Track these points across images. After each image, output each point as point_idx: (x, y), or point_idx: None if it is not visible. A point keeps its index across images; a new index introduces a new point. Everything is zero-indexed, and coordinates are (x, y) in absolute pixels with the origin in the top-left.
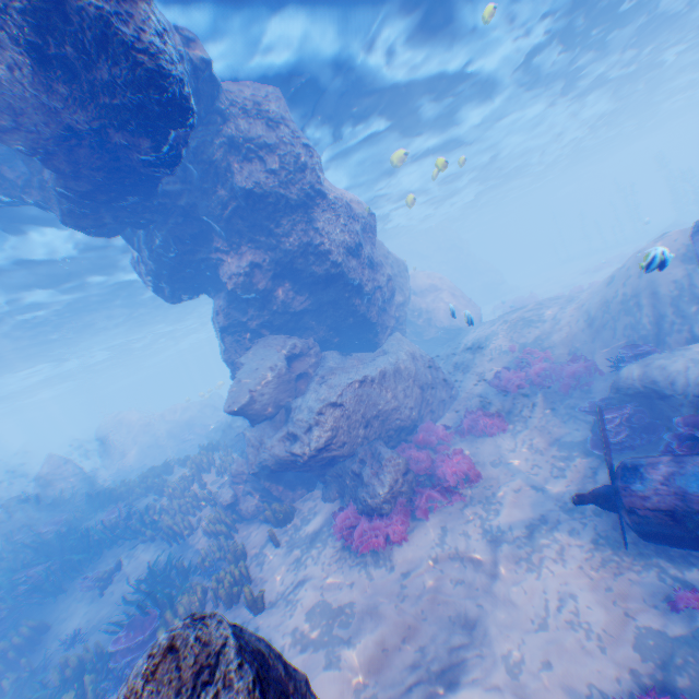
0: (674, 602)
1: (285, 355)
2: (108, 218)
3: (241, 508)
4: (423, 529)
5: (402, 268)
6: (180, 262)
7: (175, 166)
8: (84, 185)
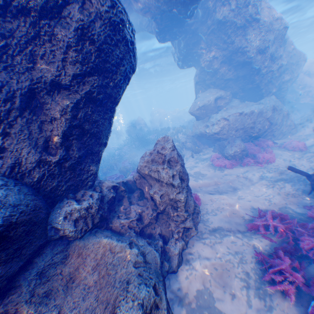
0: (304, 206)
1: (215, 97)
2: (167, 37)
3: (186, 146)
4: (238, 168)
5: (300, 58)
6: (187, 54)
7: (191, 18)
8: (163, 27)
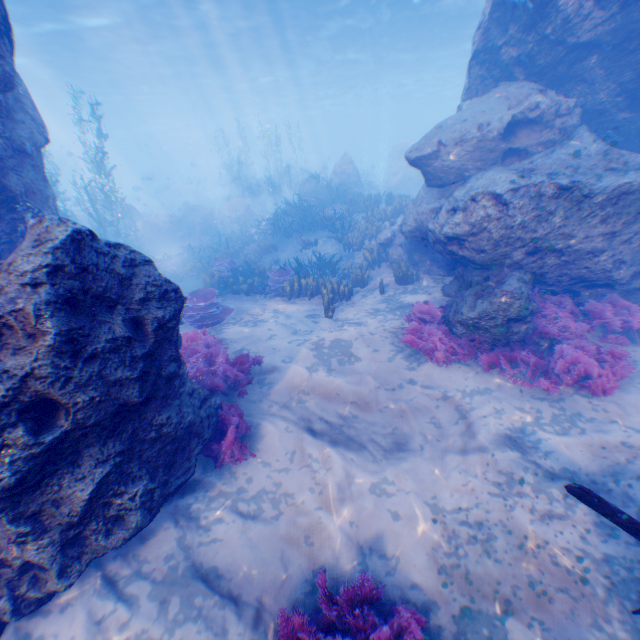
0: None
1: (509, 114)
2: None
3: (389, 256)
4: (471, 373)
5: None
6: None
7: None
8: None
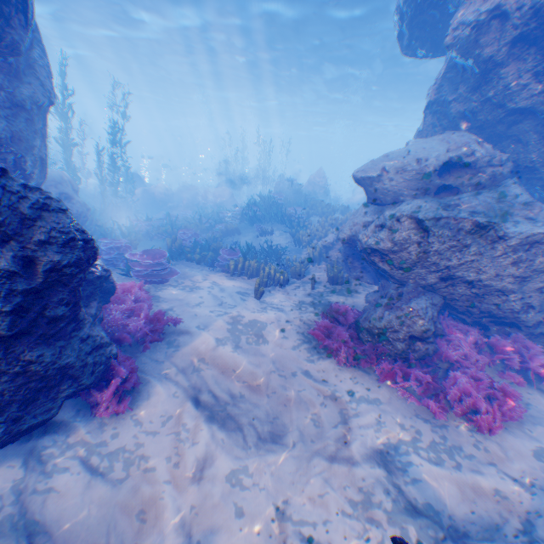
0: None
1: (447, 155)
2: None
3: (329, 256)
4: (365, 379)
5: None
6: None
7: None
8: None
